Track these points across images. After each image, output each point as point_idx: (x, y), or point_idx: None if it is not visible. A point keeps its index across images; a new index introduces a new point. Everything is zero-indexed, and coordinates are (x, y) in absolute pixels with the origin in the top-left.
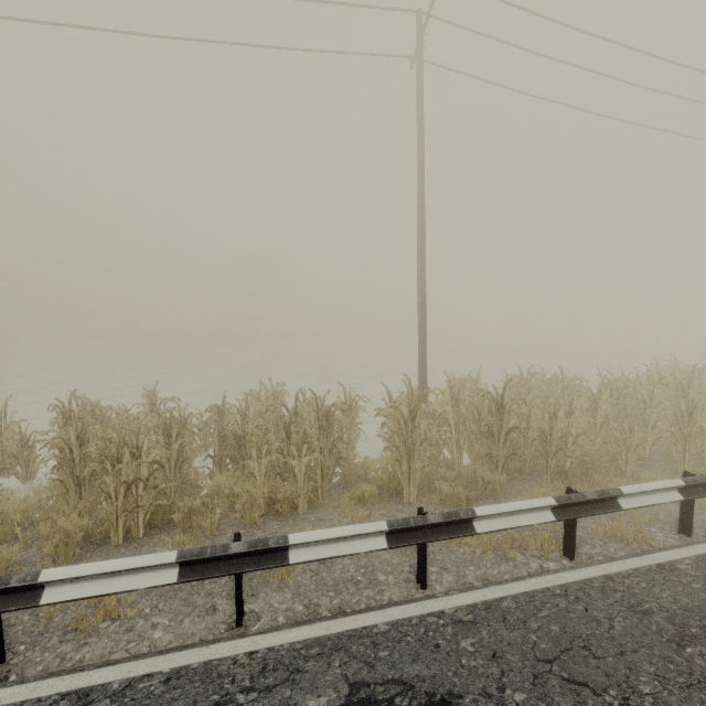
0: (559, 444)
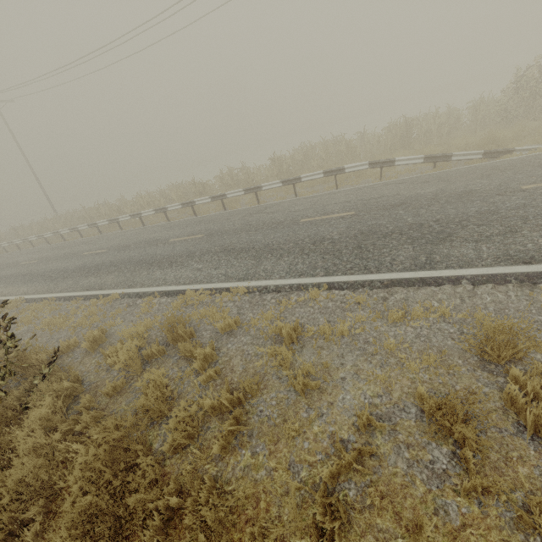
0: (23, 237)
